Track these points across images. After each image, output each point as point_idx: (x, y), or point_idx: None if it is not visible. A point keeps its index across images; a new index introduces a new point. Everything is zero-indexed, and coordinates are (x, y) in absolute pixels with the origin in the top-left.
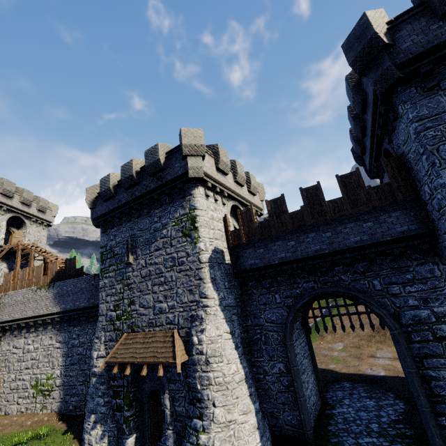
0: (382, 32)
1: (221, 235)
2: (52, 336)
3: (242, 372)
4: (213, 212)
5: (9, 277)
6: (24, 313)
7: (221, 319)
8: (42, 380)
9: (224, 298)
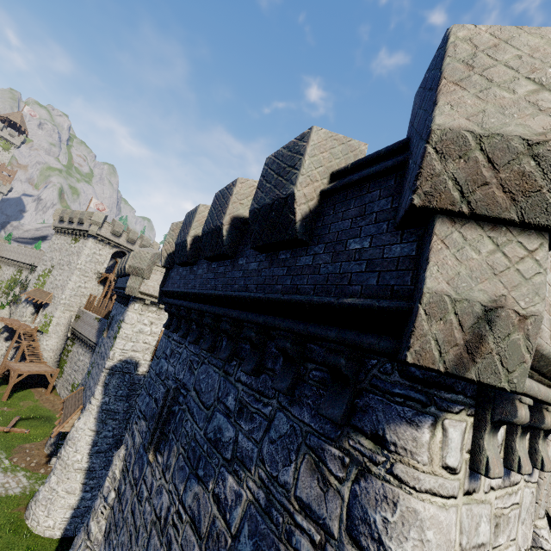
0: (168, 252)
1: (146, 348)
2: (89, 358)
3: (86, 464)
4: (146, 326)
5: (95, 299)
6: (85, 332)
7: (92, 418)
8: (76, 384)
9: (108, 403)
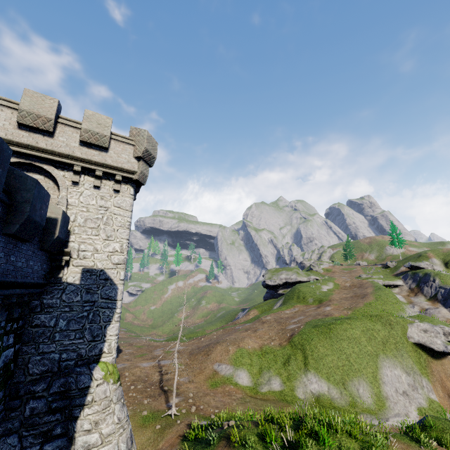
0: None
1: None
2: None
3: None
4: None
5: None
6: None
7: None
8: None
9: None
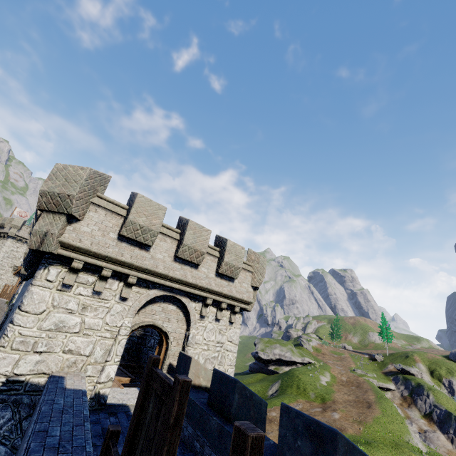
0: None
1: None
2: None
3: None
4: None
5: (8, 288)
6: None
7: None
8: None
9: None
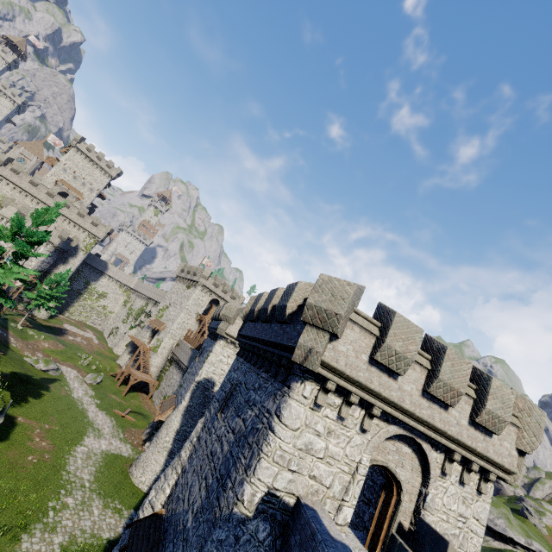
0: (246, 312)
1: (221, 374)
2: (180, 377)
3: (170, 446)
4: (225, 357)
5: (192, 333)
6: (181, 357)
7: (181, 414)
8: (167, 396)
9: (192, 406)
